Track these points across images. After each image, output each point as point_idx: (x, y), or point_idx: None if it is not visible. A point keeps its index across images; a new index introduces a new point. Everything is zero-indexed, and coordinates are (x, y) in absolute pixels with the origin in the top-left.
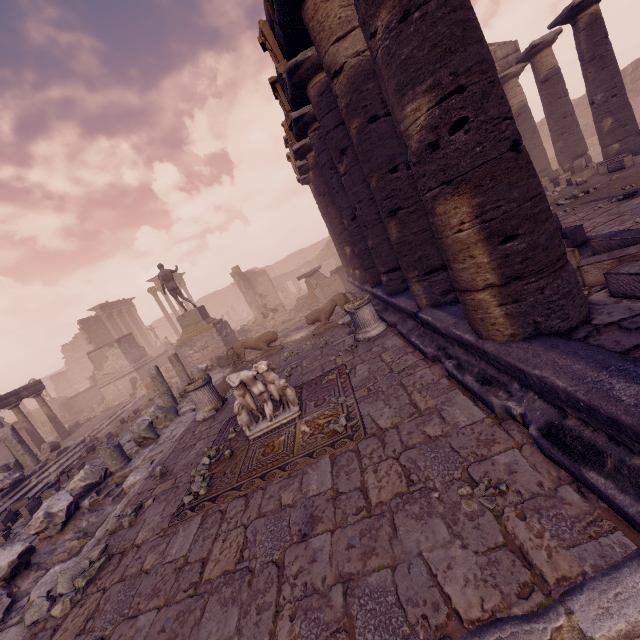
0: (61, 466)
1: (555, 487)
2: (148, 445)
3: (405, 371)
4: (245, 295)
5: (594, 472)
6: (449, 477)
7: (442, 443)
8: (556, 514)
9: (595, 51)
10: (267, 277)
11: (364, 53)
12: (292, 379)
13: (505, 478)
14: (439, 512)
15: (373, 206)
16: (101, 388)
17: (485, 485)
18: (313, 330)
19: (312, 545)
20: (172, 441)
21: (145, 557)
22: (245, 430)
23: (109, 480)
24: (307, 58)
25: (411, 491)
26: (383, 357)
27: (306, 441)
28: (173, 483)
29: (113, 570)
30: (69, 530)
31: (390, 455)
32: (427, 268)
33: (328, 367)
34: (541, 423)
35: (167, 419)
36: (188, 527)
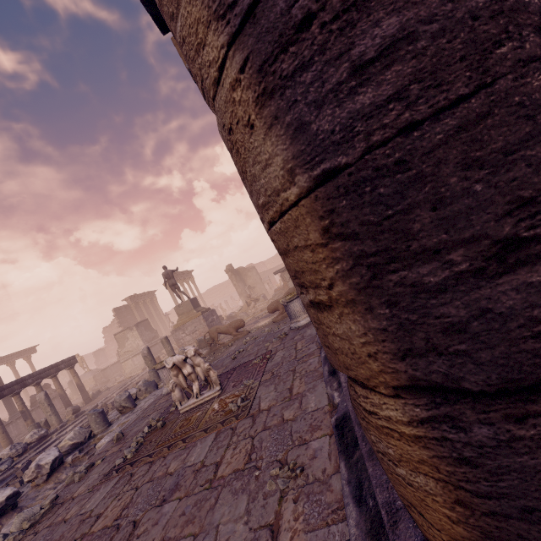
0: (76, 426)
1: (332, 474)
2: (126, 413)
3: (303, 358)
4: (236, 287)
5: (345, 462)
6: (274, 458)
7: (287, 426)
8: (318, 499)
9: None
10: (255, 272)
11: None
12: (234, 361)
13: (306, 462)
14: (250, 489)
15: None
16: (122, 363)
17: (288, 467)
18: (273, 318)
19: (163, 510)
20: (141, 411)
21: (71, 508)
22: (177, 405)
23: (91, 441)
24: None
25: (245, 468)
26: (297, 345)
27: (210, 417)
28: (120, 447)
29: (50, 517)
30: (52, 481)
31: (251, 434)
32: None
33: (260, 352)
34: (341, 413)
35: (147, 391)
36: (107, 485)
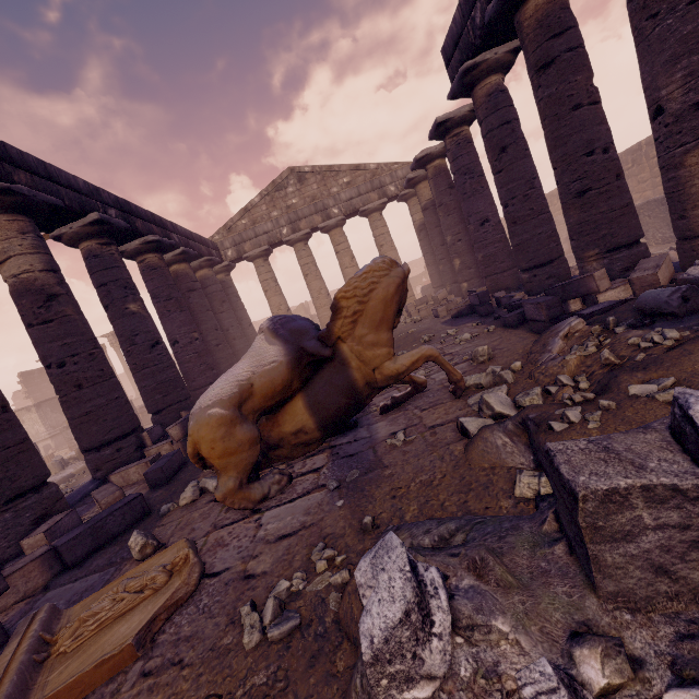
0: None
1: None
2: None
3: None
4: None
5: None
6: None
7: None
8: None
9: (441, 199)
10: None
11: (20, 276)
12: None
13: None
14: None
15: (131, 357)
16: None
17: None
18: None
19: None
20: None
21: None
22: None
23: None
24: (63, 233)
25: None
26: None
27: None
28: None
29: None
30: None
31: None
32: (81, 448)
33: None
34: None
35: None
36: None
